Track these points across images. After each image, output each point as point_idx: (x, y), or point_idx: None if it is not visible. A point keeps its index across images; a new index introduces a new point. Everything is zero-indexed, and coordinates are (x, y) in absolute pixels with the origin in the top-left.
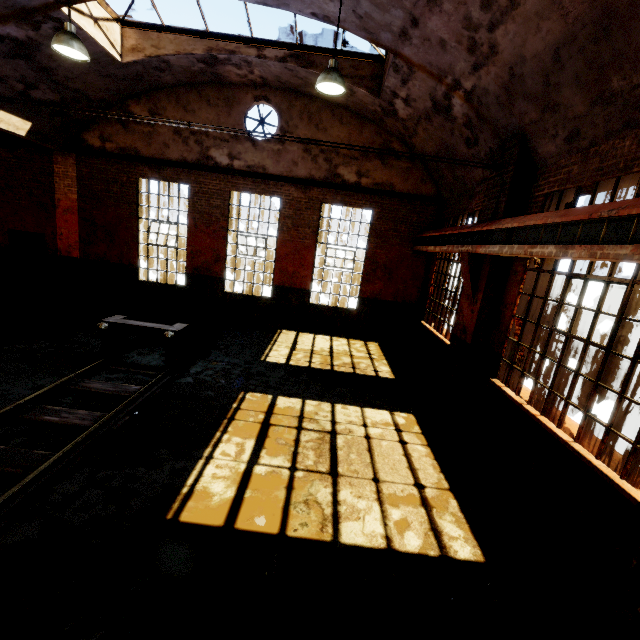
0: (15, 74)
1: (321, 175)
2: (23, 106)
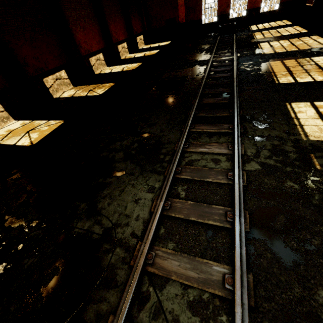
0: None
1: None
2: None
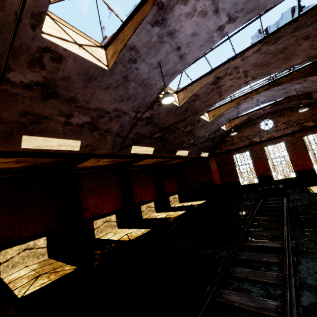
0: (208, 144)
1: (297, 129)
2: (208, 150)
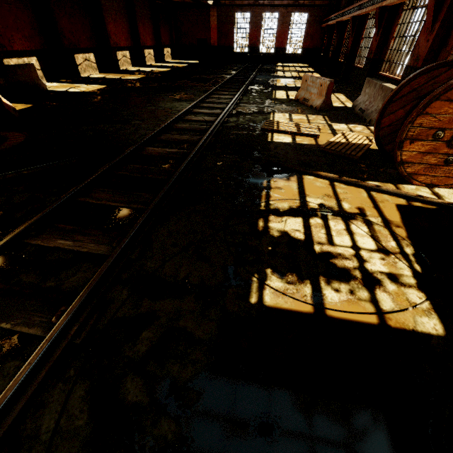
0: None
1: (292, 2)
2: None
